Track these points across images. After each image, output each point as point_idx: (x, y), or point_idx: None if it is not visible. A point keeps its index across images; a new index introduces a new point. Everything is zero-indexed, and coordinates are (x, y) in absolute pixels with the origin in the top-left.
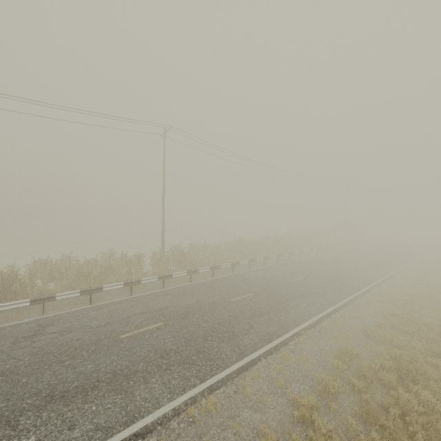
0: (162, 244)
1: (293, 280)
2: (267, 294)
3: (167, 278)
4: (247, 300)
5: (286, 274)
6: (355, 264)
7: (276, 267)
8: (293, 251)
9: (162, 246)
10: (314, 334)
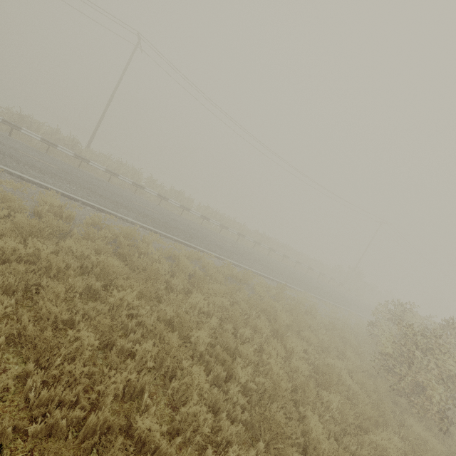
0: (88, 144)
1: (139, 204)
2: (69, 175)
3: (13, 127)
4: (32, 159)
5: (150, 206)
6: (265, 262)
7: (162, 208)
8: (231, 233)
9: (87, 145)
10: (3, 175)
